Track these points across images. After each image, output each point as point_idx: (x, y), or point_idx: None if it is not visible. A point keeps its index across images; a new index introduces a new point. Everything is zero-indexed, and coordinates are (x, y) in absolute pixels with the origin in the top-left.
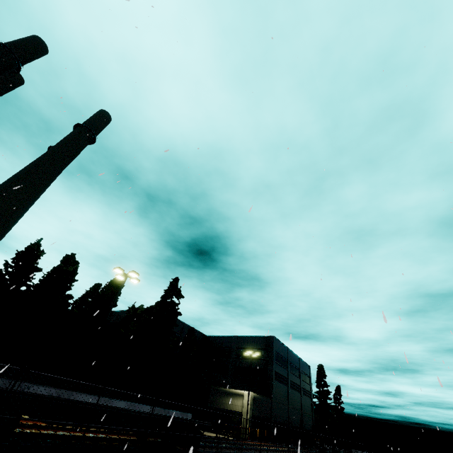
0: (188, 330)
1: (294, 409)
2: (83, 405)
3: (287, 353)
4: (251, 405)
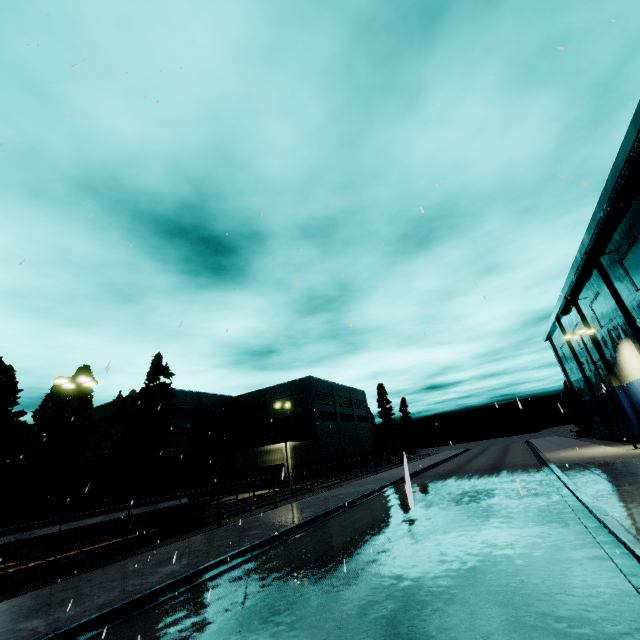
0: (196, 406)
1: (348, 439)
2: (50, 536)
3: (332, 388)
4: (292, 454)
